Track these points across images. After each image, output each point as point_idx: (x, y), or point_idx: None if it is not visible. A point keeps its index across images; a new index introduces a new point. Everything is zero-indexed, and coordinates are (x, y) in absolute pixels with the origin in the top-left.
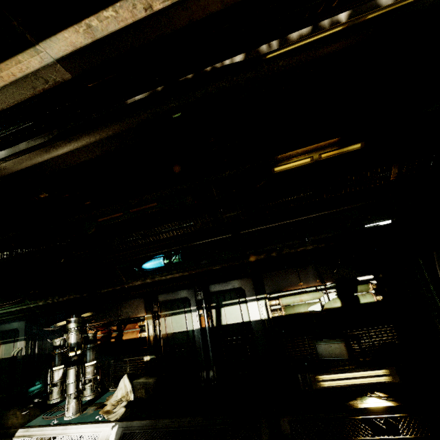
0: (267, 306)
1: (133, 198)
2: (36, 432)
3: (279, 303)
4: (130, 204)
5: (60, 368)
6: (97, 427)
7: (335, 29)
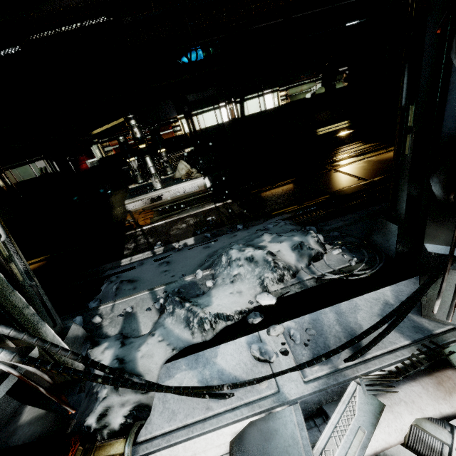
0: (279, 97)
1: None
2: (142, 197)
3: (286, 94)
4: None
5: (135, 159)
6: (192, 182)
7: None
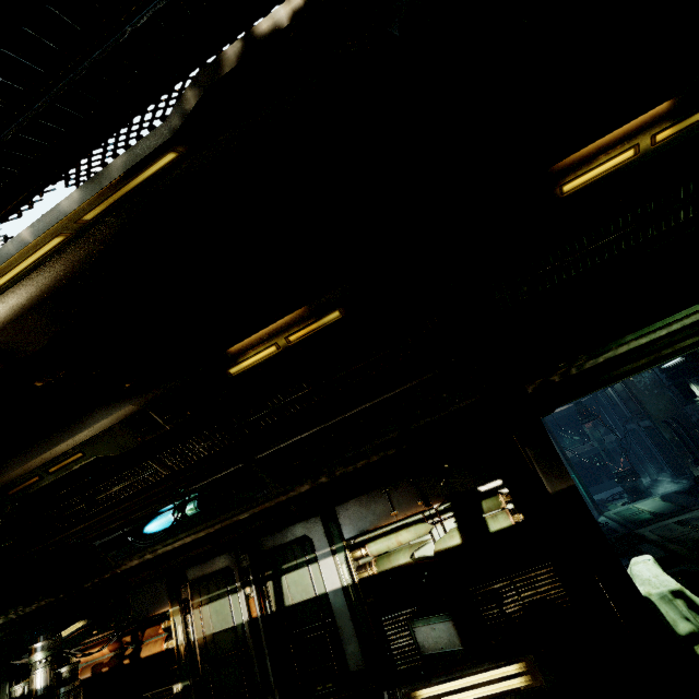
0: (349, 562)
1: (38, 455)
2: None
3: (367, 553)
4: (43, 462)
5: None
6: None
7: (50, 242)
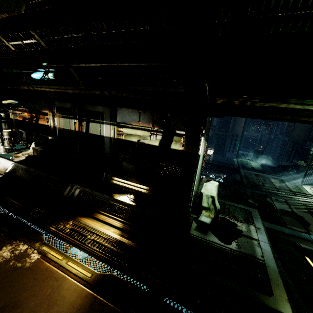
0: (115, 131)
1: None
2: None
3: (123, 131)
4: None
5: None
6: (6, 161)
7: None
